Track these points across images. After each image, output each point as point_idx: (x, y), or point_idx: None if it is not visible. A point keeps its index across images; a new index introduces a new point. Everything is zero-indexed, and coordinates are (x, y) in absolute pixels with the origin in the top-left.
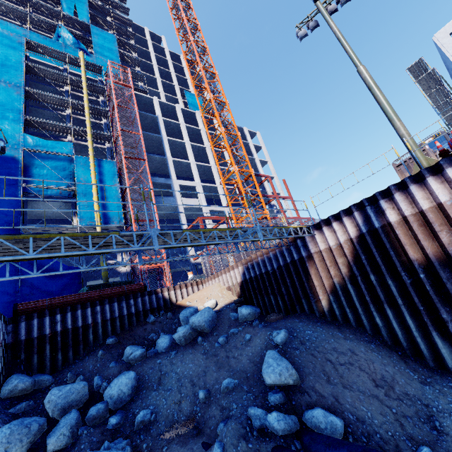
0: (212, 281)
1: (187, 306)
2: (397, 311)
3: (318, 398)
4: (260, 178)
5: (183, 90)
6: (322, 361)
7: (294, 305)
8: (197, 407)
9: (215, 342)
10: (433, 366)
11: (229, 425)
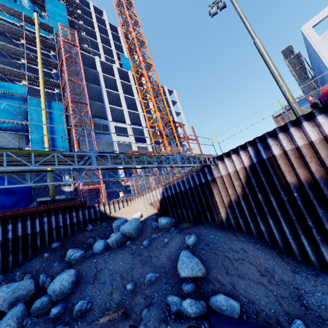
0: (138, 198)
1: (118, 218)
2: (276, 220)
3: (220, 286)
4: (175, 124)
5: (119, 54)
6: (222, 257)
7: (201, 216)
8: (125, 296)
9: (140, 244)
10: (300, 260)
11: (152, 311)
